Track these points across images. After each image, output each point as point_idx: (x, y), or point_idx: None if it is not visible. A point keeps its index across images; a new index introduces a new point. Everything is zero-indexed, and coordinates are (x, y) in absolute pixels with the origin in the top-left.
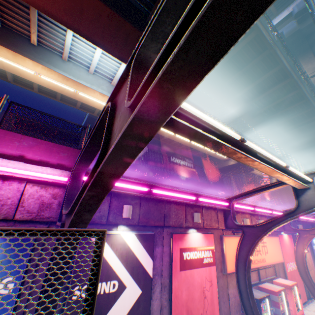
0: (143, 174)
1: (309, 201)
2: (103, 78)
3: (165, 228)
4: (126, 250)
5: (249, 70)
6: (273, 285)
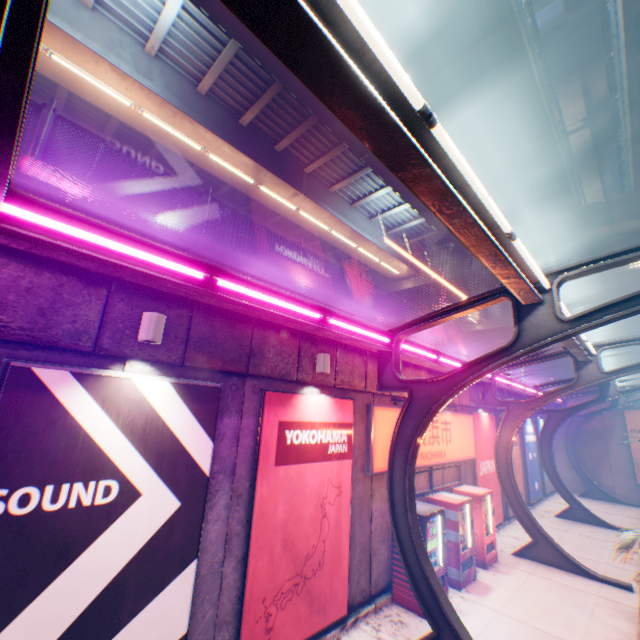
0: (203, 256)
1: (539, 327)
2: (122, 28)
3: (249, 379)
4: (146, 416)
5: (464, 72)
6: (453, 495)
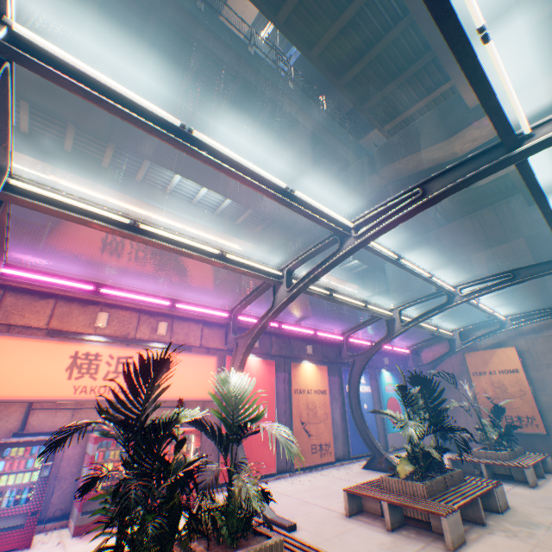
0: None
1: None
2: None
3: None
4: None
5: (159, 59)
6: None
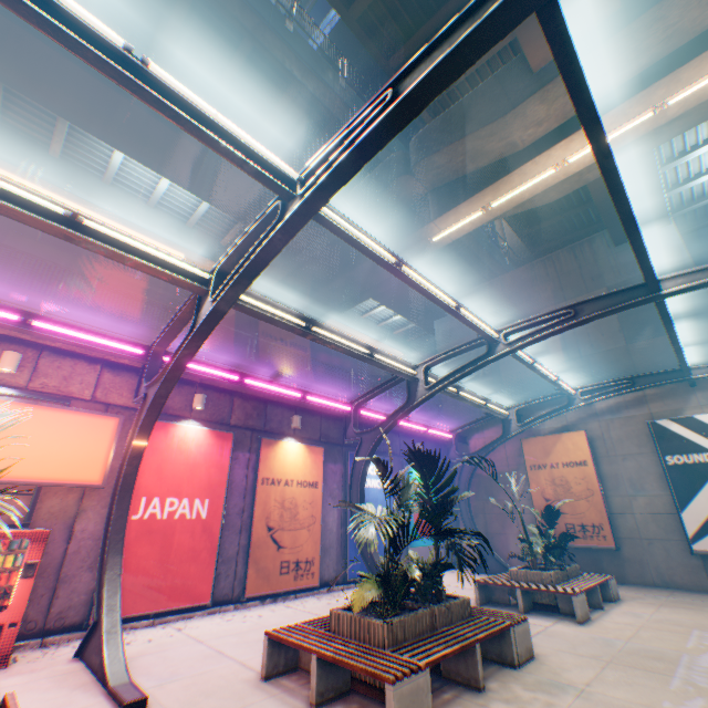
0: None
1: None
2: None
3: None
4: None
5: None
6: None
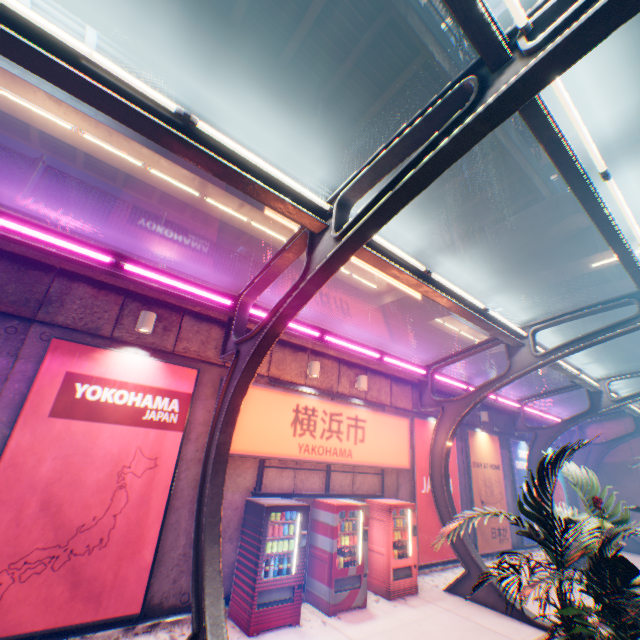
0: (1, 204)
1: (323, 253)
2: None
3: (38, 325)
4: None
5: (366, 64)
6: (350, 500)
